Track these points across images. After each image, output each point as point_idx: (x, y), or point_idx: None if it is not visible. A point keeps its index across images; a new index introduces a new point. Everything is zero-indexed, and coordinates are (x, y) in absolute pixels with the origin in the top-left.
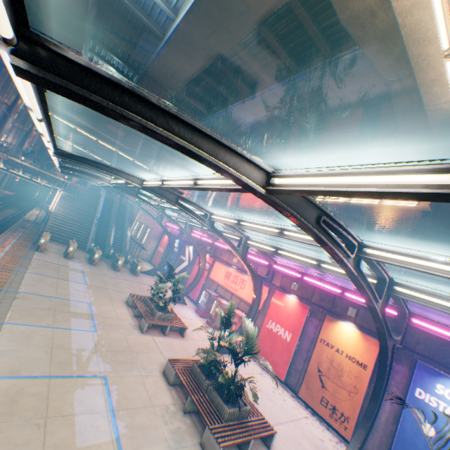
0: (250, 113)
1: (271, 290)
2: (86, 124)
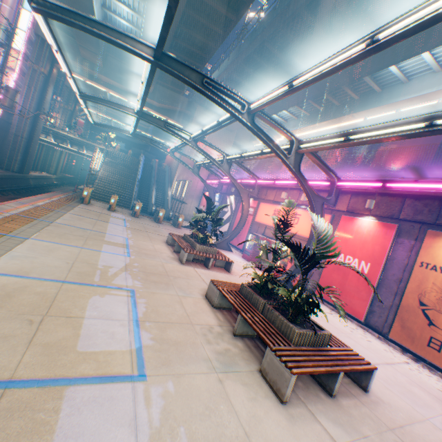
0: (290, 2)
1: (335, 218)
2: (115, 85)
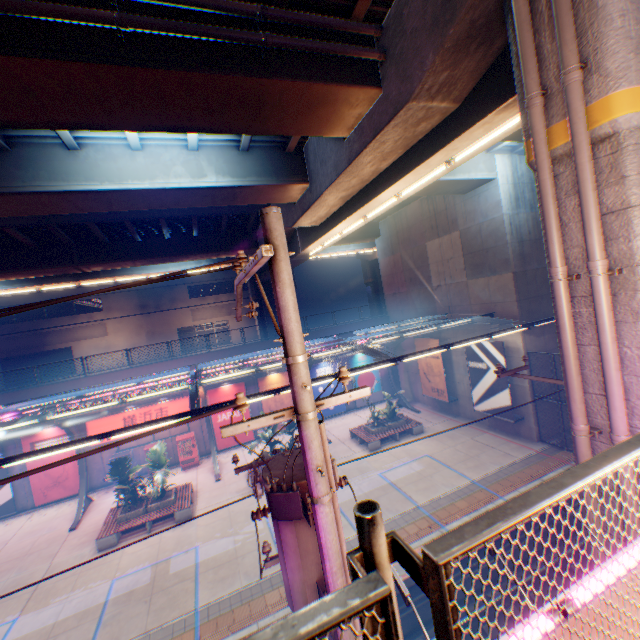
0: None
1: None
2: None
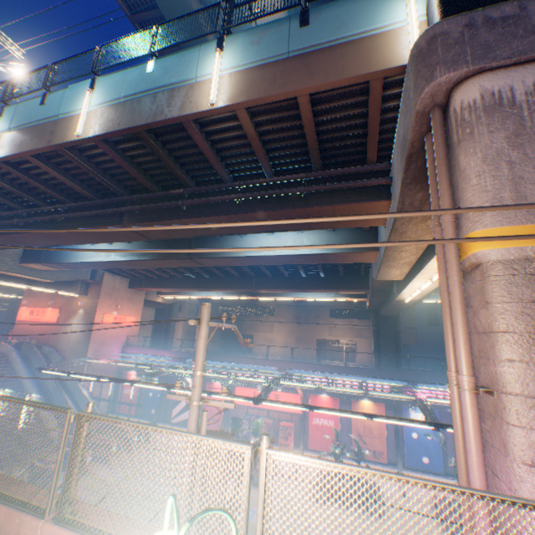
0: None
1: (305, 395)
2: None
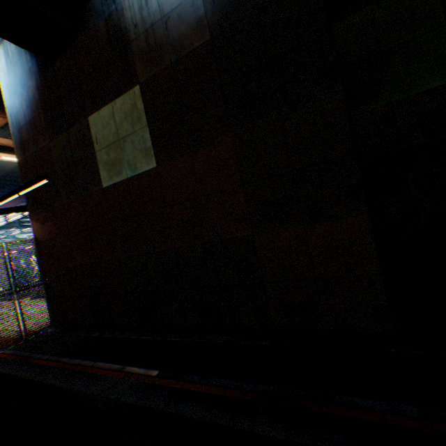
0: (4, 164)
1: None
2: None
